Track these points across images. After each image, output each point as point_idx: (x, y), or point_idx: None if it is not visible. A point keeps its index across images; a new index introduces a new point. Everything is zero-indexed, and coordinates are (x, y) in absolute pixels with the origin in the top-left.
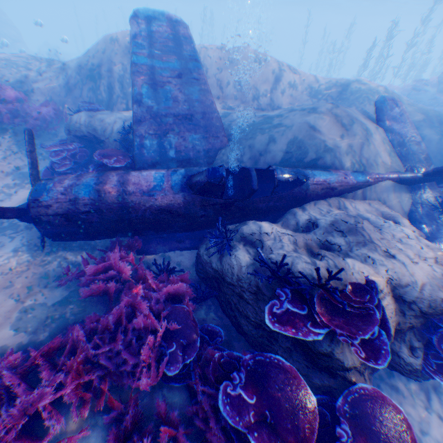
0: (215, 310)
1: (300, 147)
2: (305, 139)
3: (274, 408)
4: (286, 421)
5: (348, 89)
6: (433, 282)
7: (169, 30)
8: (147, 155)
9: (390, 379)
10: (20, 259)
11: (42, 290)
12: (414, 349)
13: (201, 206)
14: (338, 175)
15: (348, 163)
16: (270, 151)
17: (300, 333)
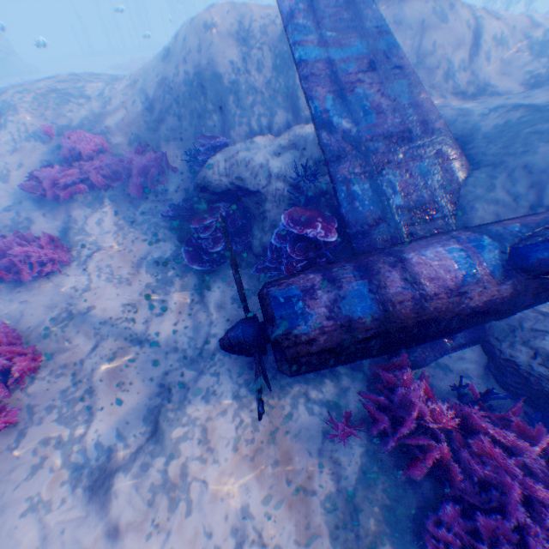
0: None
1: None
2: None
3: None
4: None
5: None
6: None
7: None
8: (363, 211)
9: None
10: (253, 412)
11: (320, 463)
12: None
13: (531, 295)
14: None
15: None
16: None
17: None
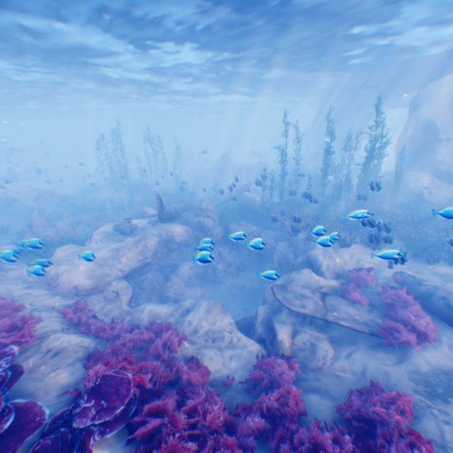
0: None
1: None
2: None
3: None
4: None
5: None
6: None
7: None
8: None
9: None
10: None
11: None
12: None
13: None
14: None
15: None
16: None
17: None
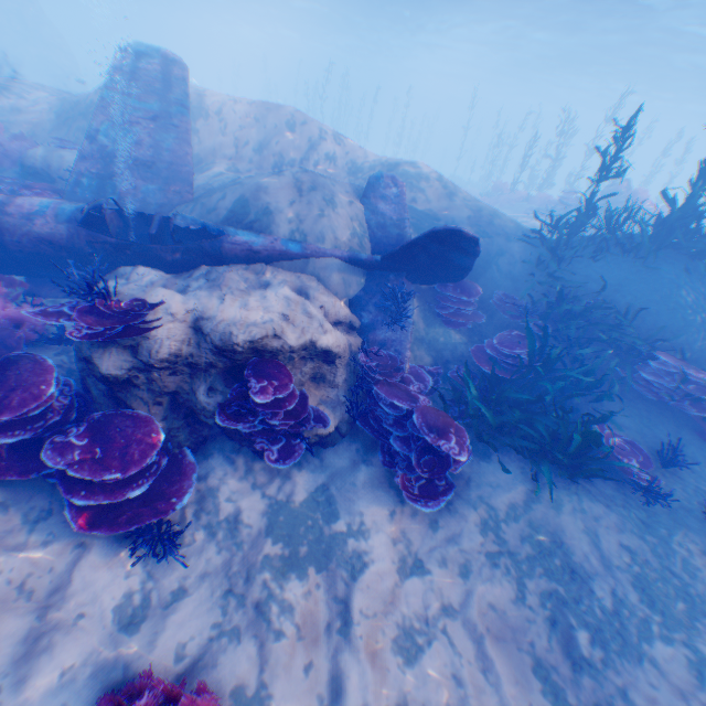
0: (74, 356)
1: (245, 206)
2: (252, 199)
3: (1, 383)
4: (3, 392)
5: (395, 171)
6: (243, 322)
7: (160, 68)
8: (81, 195)
9: (232, 452)
10: None
11: None
12: (216, 391)
13: (89, 243)
14: (267, 238)
15: (287, 229)
16: (218, 209)
17: (45, 319)
